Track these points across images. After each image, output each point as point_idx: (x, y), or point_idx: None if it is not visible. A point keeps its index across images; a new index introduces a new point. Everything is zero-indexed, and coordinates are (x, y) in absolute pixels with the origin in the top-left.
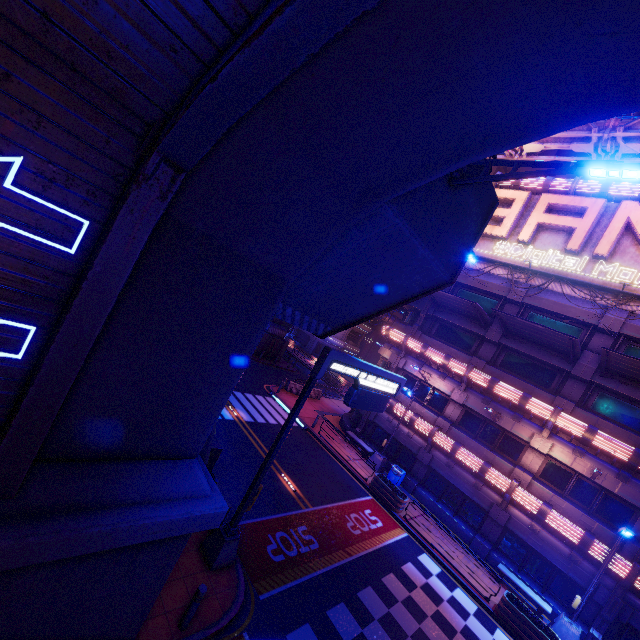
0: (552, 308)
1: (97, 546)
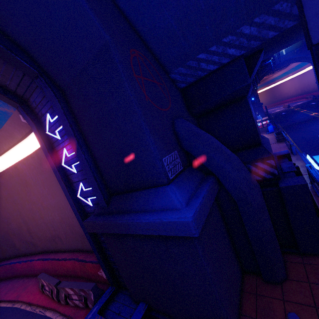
0: None
1: (128, 231)
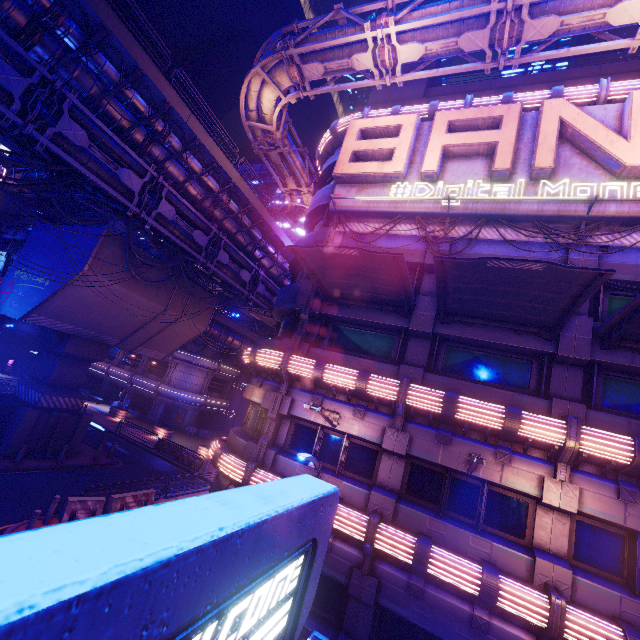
0: None
1: None
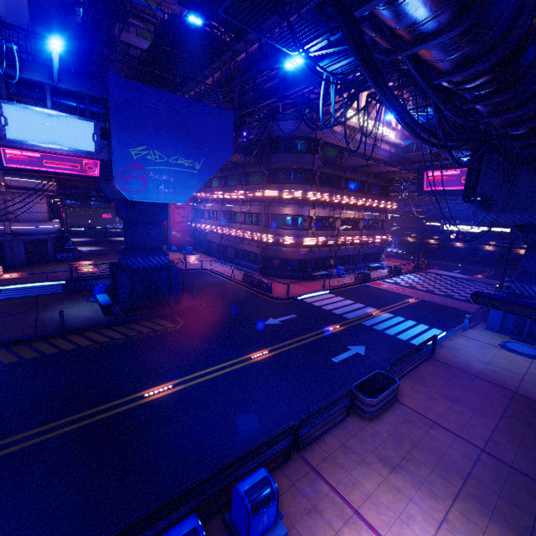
0: (360, 150)
1: None
